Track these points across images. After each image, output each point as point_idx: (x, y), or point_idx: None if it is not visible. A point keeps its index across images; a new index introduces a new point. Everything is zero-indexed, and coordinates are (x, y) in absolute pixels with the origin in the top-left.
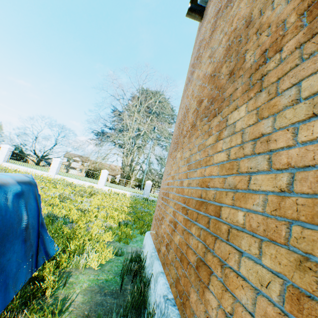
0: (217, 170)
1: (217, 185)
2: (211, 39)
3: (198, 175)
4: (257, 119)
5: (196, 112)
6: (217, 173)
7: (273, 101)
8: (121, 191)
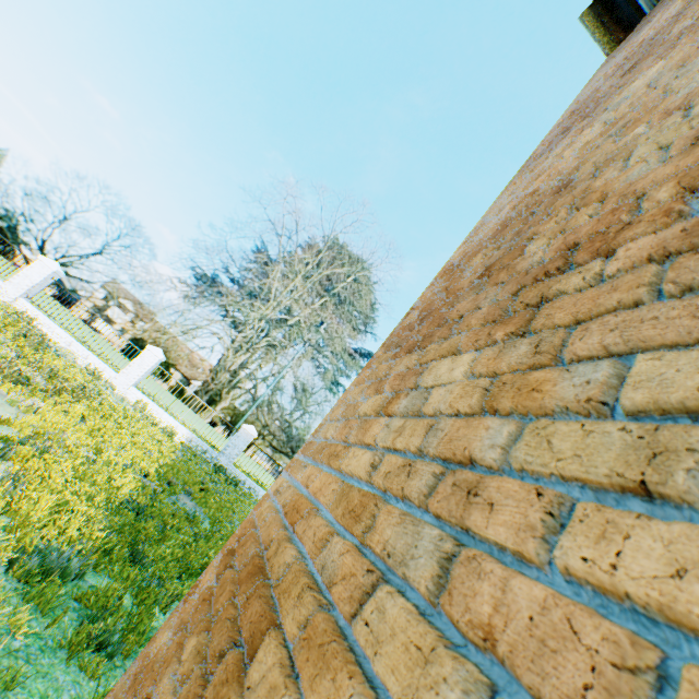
0: None
1: None
2: None
3: None
4: None
5: None
6: None
7: None
8: (169, 419)
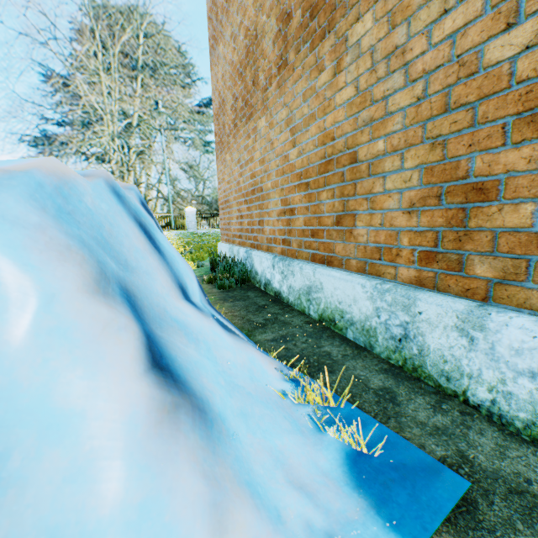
0: (258, 165)
1: (259, 174)
2: (229, 10)
3: (248, 172)
4: (269, 130)
5: (234, 110)
6: (258, 166)
7: (272, 121)
8: None
